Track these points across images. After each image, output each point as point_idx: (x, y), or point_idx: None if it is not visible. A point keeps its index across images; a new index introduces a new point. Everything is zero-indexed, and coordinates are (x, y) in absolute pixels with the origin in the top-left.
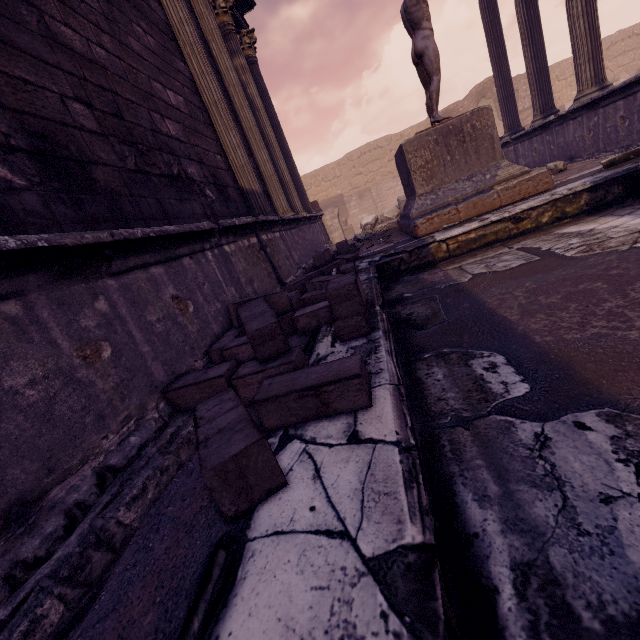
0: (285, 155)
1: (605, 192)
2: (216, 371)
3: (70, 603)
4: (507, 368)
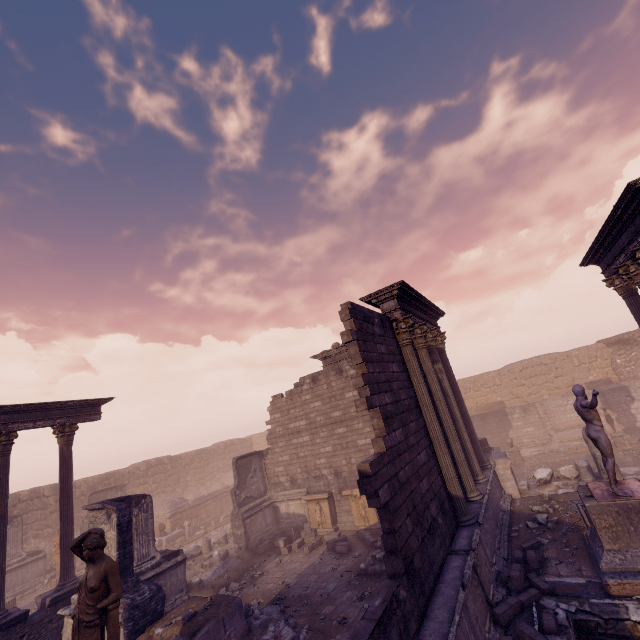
0: (463, 414)
1: None
2: None
3: None
4: None
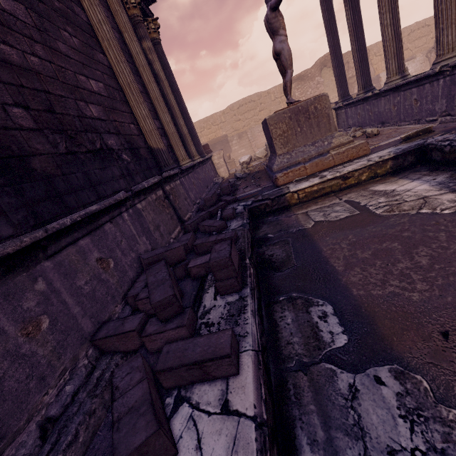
0: (183, 112)
1: (403, 160)
2: (130, 324)
3: None
4: (334, 318)
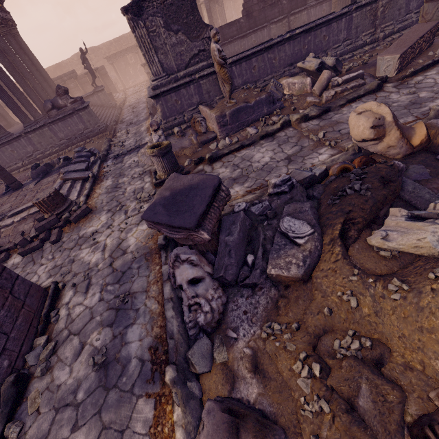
0: None
1: None
2: None
3: None
4: None
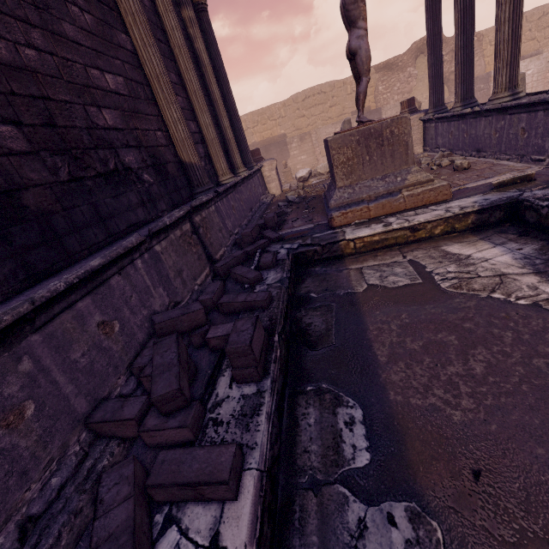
0: (230, 108)
1: (489, 215)
2: (130, 409)
3: None
4: (361, 428)
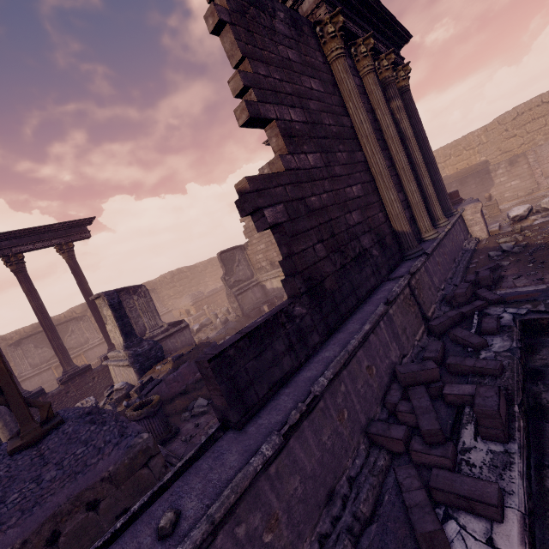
0: (429, 163)
1: None
2: (396, 432)
3: (352, 543)
4: None
